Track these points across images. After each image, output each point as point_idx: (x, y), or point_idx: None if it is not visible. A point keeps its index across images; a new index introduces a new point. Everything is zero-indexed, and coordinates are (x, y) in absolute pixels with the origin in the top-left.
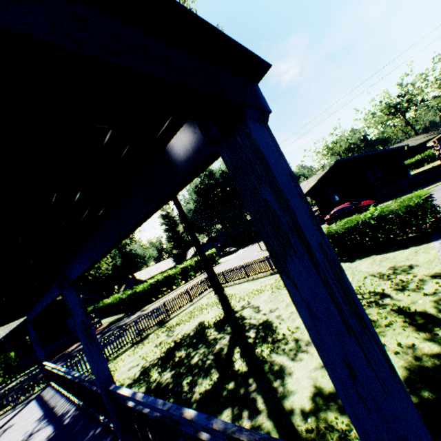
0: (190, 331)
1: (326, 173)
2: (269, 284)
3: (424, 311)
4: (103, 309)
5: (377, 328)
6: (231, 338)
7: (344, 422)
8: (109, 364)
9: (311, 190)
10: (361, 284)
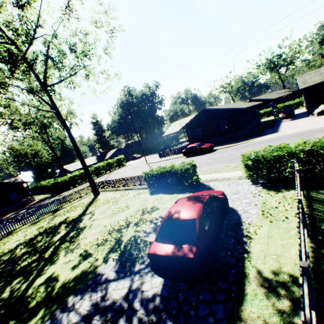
0: (58, 223)
1: (195, 117)
2: (115, 198)
3: (123, 241)
4: (41, 188)
5: (103, 246)
6: (64, 234)
7: (42, 291)
8: (10, 236)
9: (185, 126)
10: (133, 214)
